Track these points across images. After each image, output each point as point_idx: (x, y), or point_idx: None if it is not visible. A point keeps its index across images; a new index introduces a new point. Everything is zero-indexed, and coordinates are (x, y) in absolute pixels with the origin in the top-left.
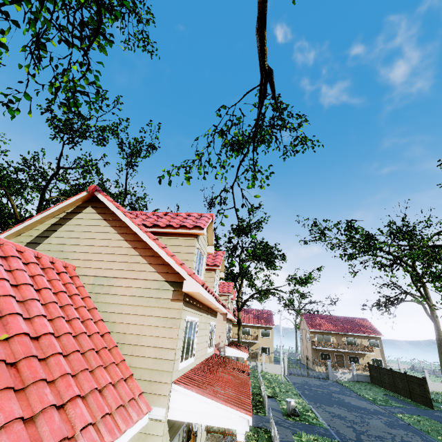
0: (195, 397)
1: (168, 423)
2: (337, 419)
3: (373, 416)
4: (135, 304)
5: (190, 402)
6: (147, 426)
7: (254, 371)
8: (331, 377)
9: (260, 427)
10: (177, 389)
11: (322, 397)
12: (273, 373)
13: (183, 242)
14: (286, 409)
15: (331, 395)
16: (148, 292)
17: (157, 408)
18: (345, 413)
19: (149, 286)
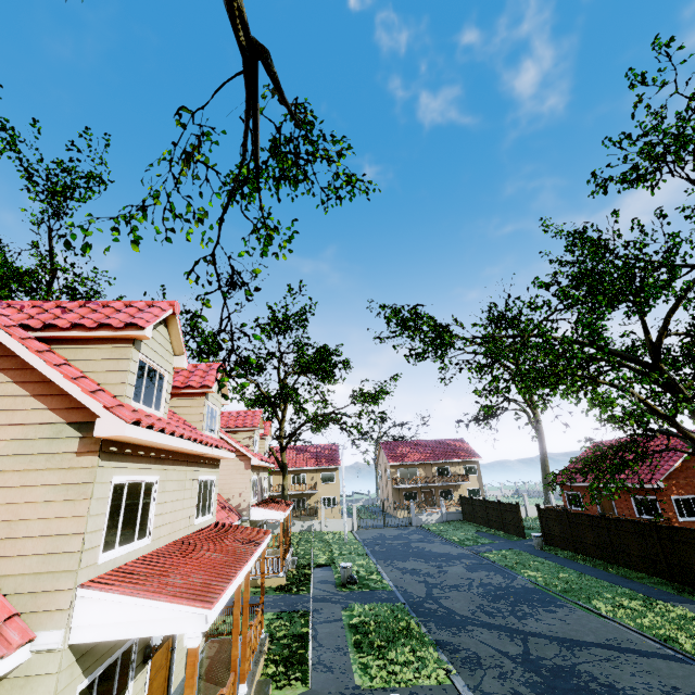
0: (119, 601)
1: (73, 650)
2: (408, 576)
3: (454, 562)
4: (4, 470)
5: (111, 610)
6: (29, 664)
7: (309, 534)
8: (414, 522)
9: (298, 611)
10: (86, 595)
11: (396, 551)
12: (337, 531)
13: (107, 353)
14: (341, 578)
15: (410, 546)
16: (30, 446)
17: (46, 633)
18: (421, 565)
19: (33, 435)
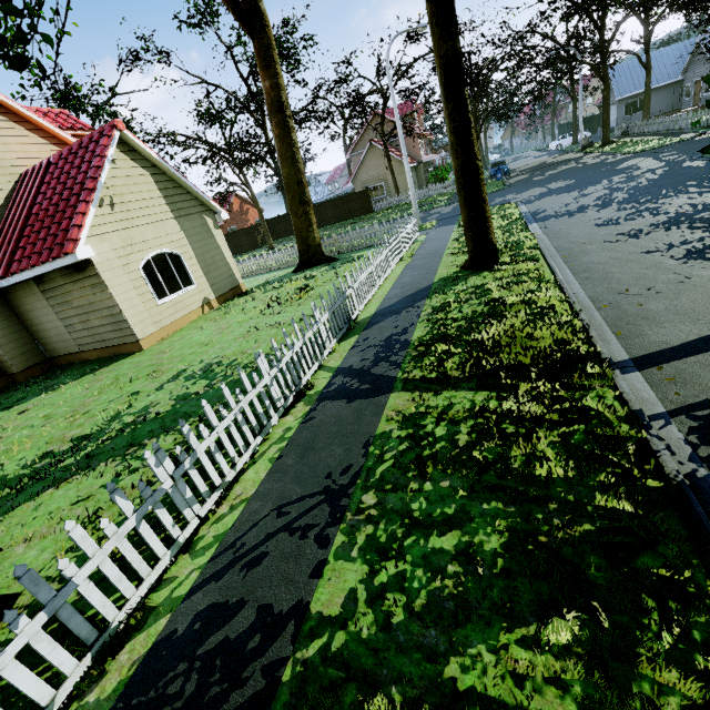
0: None
1: None
2: None
3: None
4: None
5: None
6: None
7: None
8: None
9: None
10: None
11: None
12: None
13: None
14: None
15: None
16: None
17: None
18: None
19: None
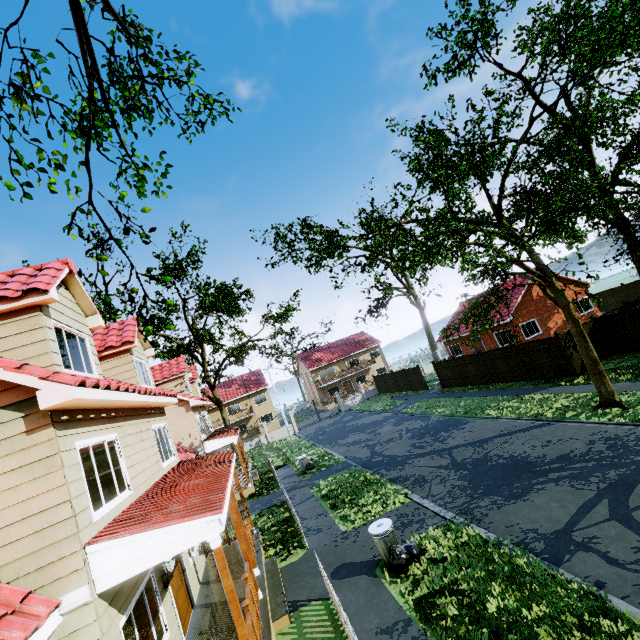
0: (133, 540)
1: (103, 598)
2: (353, 446)
3: (383, 424)
4: None
5: (127, 551)
6: (64, 626)
7: (259, 449)
8: (343, 409)
9: (275, 505)
10: (96, 549)
11: (336, 434)
12: (282, 438)
13: (14, 328)
14: (301, 468)
15: (345, 426)
16: None
17: (70, 594)
18: (360, 436)
19: None
